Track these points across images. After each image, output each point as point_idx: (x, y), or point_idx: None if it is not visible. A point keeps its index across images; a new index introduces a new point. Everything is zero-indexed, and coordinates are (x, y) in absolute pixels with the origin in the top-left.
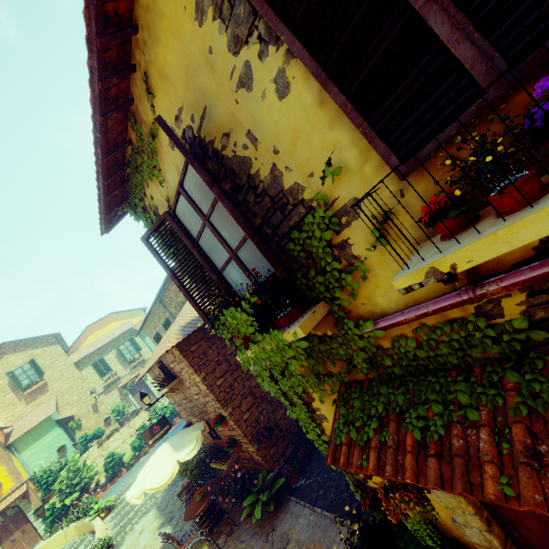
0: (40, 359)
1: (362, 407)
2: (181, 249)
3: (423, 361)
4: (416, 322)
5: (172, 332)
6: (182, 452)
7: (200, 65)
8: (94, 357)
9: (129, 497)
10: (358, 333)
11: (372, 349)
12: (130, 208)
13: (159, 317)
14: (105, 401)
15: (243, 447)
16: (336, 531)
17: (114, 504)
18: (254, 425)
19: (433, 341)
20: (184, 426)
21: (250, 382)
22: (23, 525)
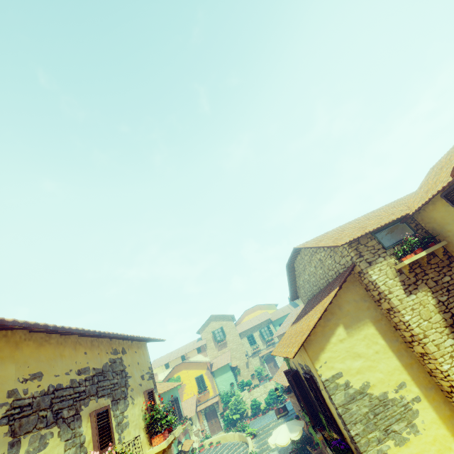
0: (225, 327)
1: None
2: None
3: None
4: None
5: None
6: (292, 434)
7: (299, 367)
8: (248, 332)
9: (269, 442)
10: None
11: None
12: None
13: None
14: (252, 362)
15: (322, 448)
16: None
17: (256, 434)
18: None
19: None
20: (295, 416)
21: None
22: (215, 417)
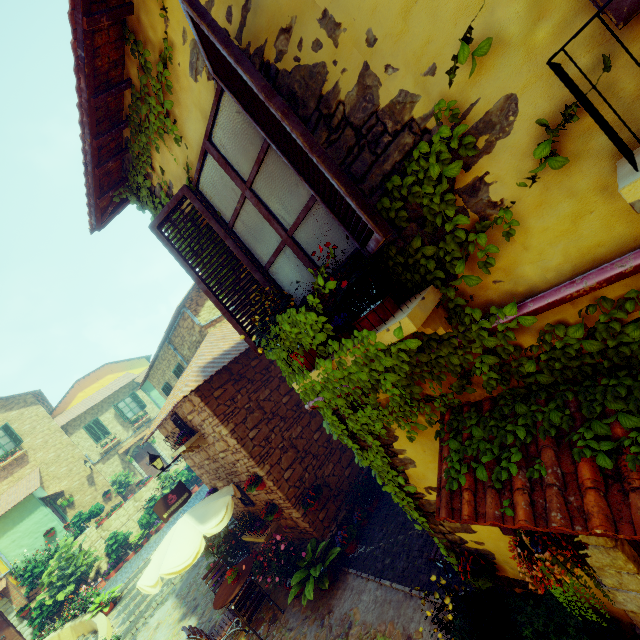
0: (17, 424)
1: (488, 436)
2: (208, 238)
3: (590, 358)
4: (588, 298)
5: (189, 374)
6: (208, 524)
7: None
8: (87, 418)
9: (141, 586)
10: (489, 326)
11: (509, 349)
12: (131, 192)
13: (168, 363)
14: (102, 472)
15: (284, 513)
16: (413, 607)
17: (120, 596)
18: (298, 485)
19: (617, 323)
20: (208, 493)
21: (290, 432)
22: (3, 630)
